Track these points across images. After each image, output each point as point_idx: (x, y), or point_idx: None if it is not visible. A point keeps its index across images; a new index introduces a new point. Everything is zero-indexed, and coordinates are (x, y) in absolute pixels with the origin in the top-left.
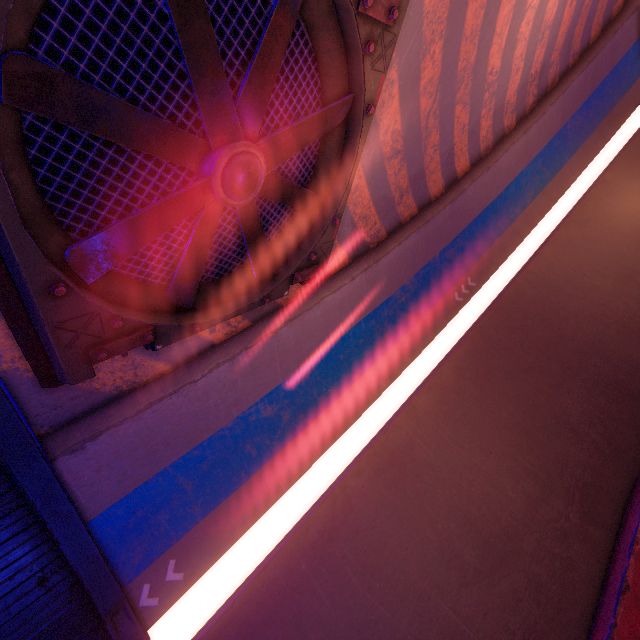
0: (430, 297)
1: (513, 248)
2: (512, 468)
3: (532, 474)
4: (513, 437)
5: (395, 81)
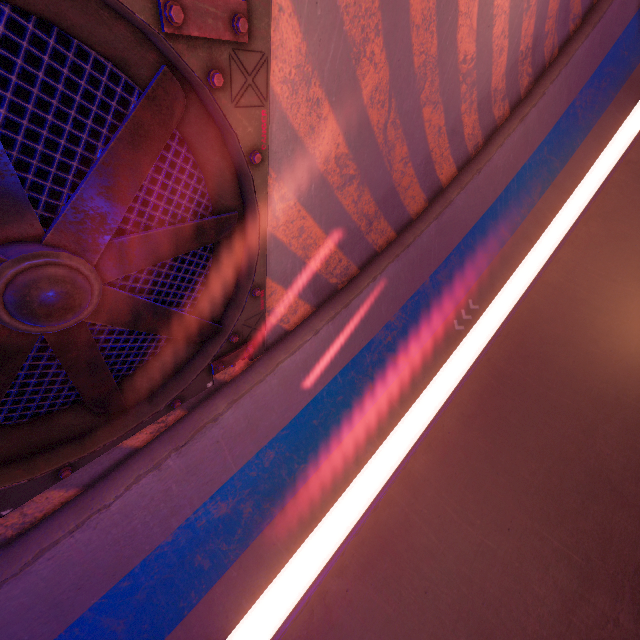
0: (423, 330)
1: (522, 257)
2: (538, 550)
3: (565, 558)
4: (537, 505)
5: (322, 99)
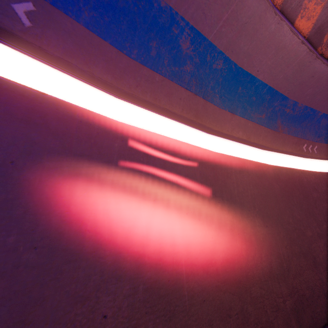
0: (296, 129)
1: None
2: (272, 245)
3: (281, 260)
4: (283, 233)
5: None
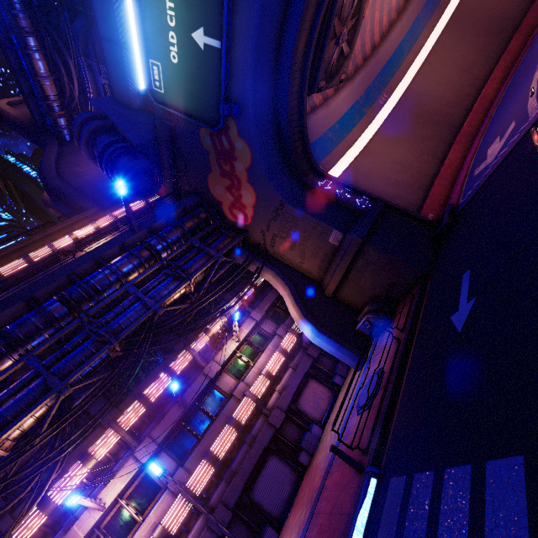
0: (370, 102)
1: (401, 79)
2: (409, 151)
3: (416, 151)
4: (409, 143)
5: None
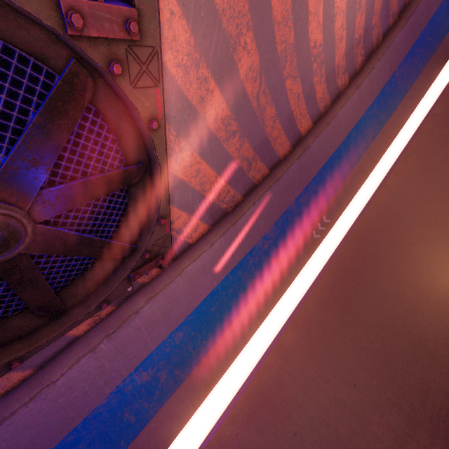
0: (291, 239)
1: (360, 184)
2: (376, 400)
3: (395, 405)
4: (374, 366)
5: (209, 77)
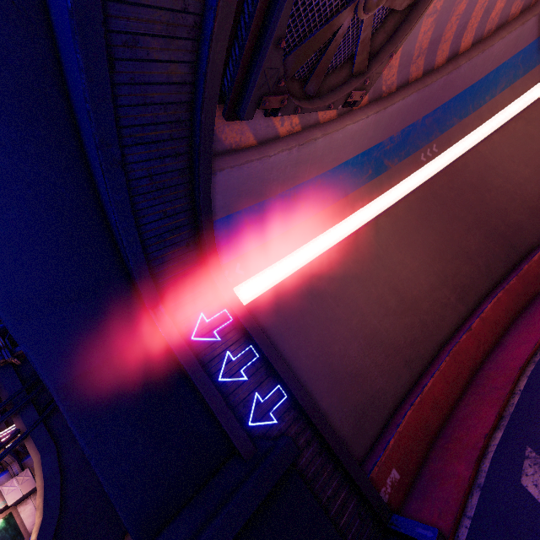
0: (405, 152)
1: (472, 129)
2: (426, 269)
3: (437, 274)
4: (432, 253)
5: None
